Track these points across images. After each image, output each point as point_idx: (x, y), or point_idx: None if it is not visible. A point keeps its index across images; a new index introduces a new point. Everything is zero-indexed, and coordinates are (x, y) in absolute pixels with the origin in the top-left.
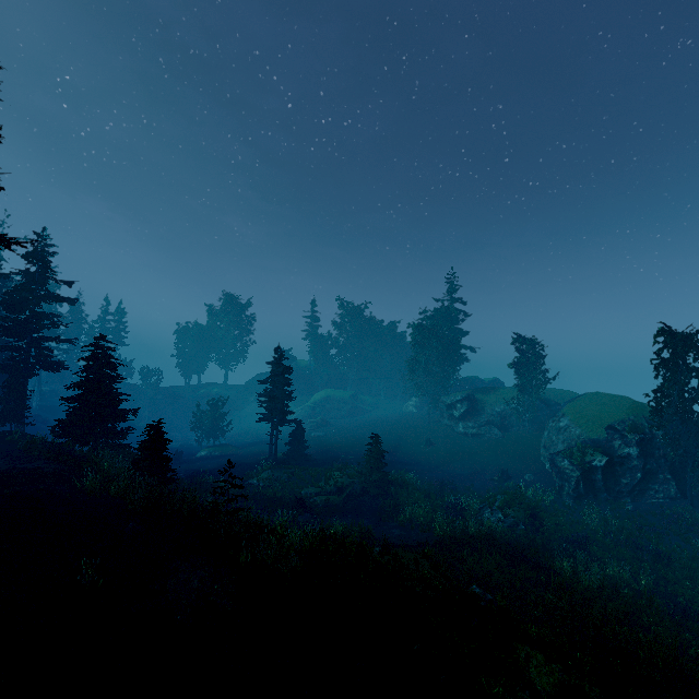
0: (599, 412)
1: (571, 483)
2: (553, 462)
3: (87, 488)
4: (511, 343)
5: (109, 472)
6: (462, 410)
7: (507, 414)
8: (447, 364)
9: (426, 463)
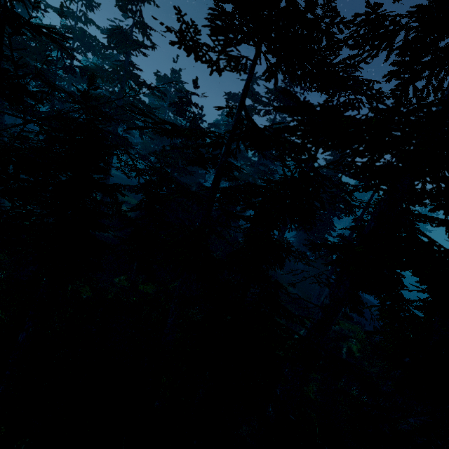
0: None
1: None
2: None
3: None
4: None
5: None
6: None
7: None
8: None
9: None
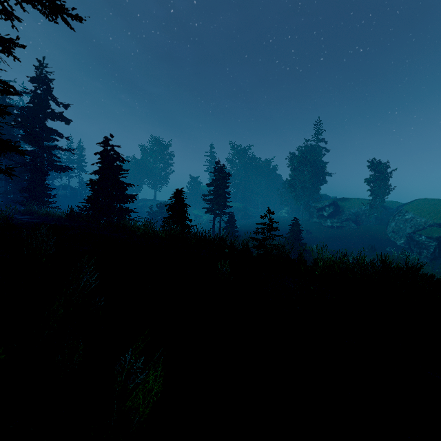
0: (435, 208)
1: (430, 249)
2: (411, 238)
3: (143, 233)
4: (369, 165)
5: (147, 226)
6: (330, 211)
7: (359, 214)
8: (316, 182)
9: (311, 243)
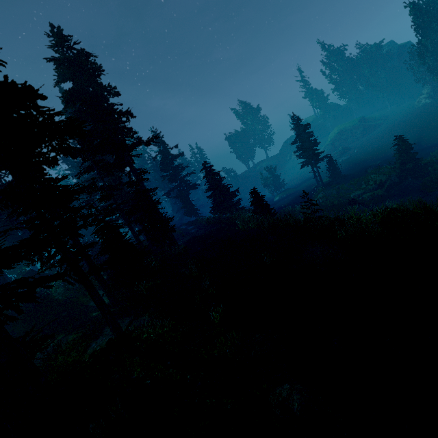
0: None
1: None
2: None
3: (241, 229)
4: None
5: (245, 220)
6: None
7: None
8: None
9: None
